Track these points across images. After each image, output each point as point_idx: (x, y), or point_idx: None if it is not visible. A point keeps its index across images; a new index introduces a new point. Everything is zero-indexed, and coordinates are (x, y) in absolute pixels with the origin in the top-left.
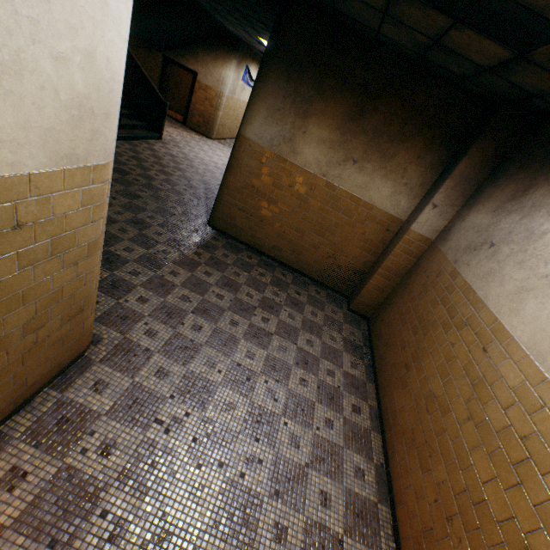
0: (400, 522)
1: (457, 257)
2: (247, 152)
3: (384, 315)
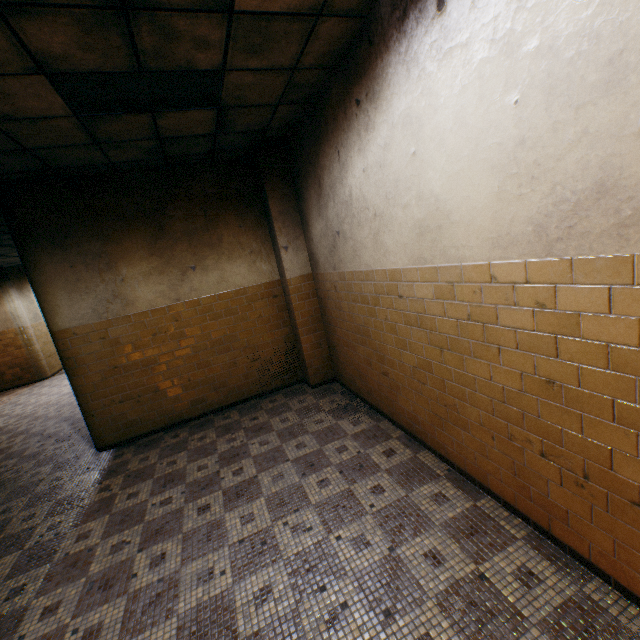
0: (501, 494)
1: (332, 264)
2: (78, 341)
3: (340, 360)
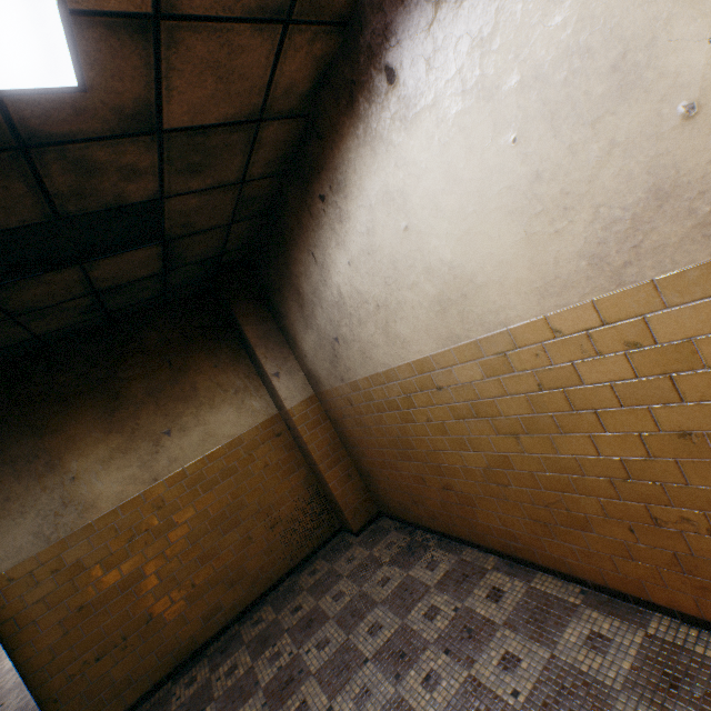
0: (673, 604)
1: (338, 376)
2: (18, 589)
3: (380, 488)
